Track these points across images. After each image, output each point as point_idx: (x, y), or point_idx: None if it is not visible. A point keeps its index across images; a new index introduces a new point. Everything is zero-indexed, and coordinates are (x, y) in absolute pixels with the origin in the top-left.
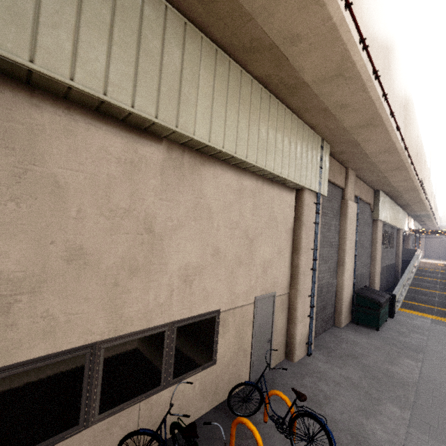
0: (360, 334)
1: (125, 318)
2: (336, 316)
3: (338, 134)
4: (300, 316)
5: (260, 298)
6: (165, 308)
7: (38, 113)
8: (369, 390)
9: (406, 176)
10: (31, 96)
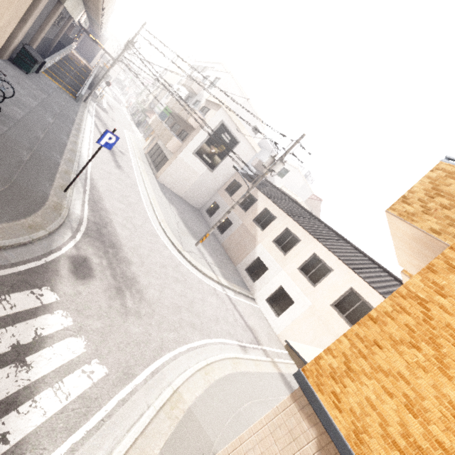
0: (16, 70)
1: None
2: (1, 51)
3: None
4: None
5: None
6: None
7: None
8: (22, 92)
9: (97, 2)
10: None
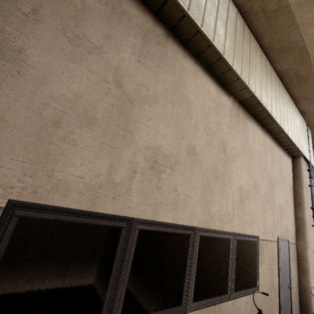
0: None
1: (211, 215)
2: None
3: None
4: (311, 269)
5: (281, 239)
6: (230, 218)
7: (185, 61)
8: None
9: None
10: (184, 51)
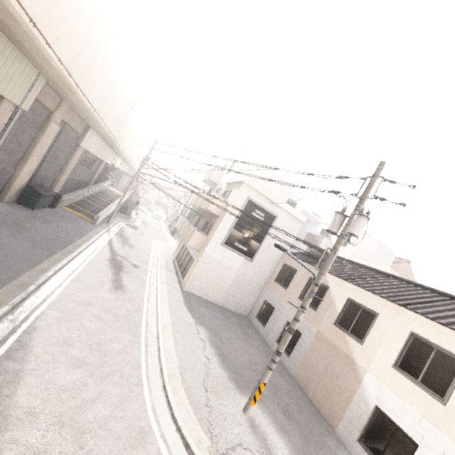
0: (17, 208)
1: None
2: (2, 194)
3: (52, 80)
4: None
5: None
6: None
7: None
8: None
9: (103, 130)
10: None
